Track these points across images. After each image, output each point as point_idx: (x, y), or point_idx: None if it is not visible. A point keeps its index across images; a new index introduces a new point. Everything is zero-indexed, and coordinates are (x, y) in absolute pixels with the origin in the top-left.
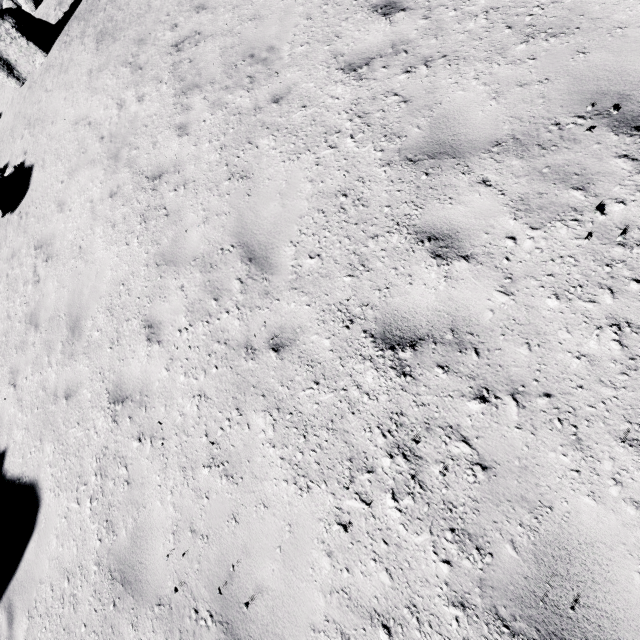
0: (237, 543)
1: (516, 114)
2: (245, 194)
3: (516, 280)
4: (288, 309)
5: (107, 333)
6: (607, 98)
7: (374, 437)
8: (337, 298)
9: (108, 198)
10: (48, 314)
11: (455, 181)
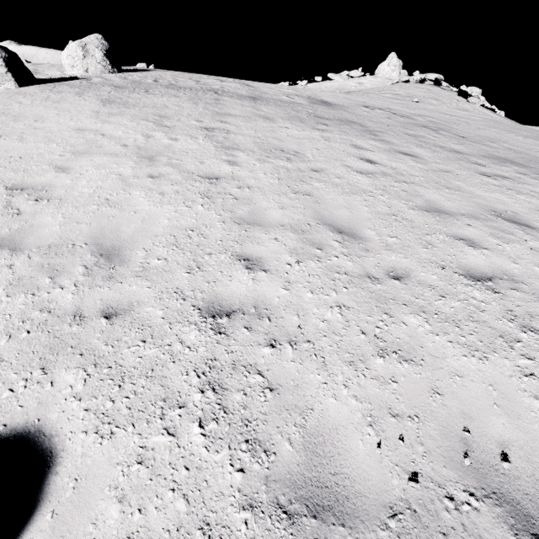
0: (453, 412)
1: (463, 208)
2: (314, 202)
3: (515, 259)
4: (391, 259)
5: (178, 261)
6: (495, 212)
7: (505, 323)
8: (424, 257)
9: (147, 177)
10: (46, 241)
11: (455, 222)
